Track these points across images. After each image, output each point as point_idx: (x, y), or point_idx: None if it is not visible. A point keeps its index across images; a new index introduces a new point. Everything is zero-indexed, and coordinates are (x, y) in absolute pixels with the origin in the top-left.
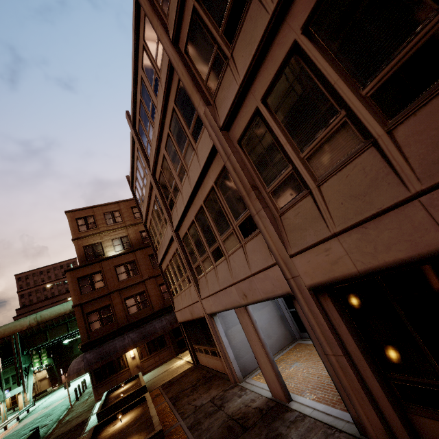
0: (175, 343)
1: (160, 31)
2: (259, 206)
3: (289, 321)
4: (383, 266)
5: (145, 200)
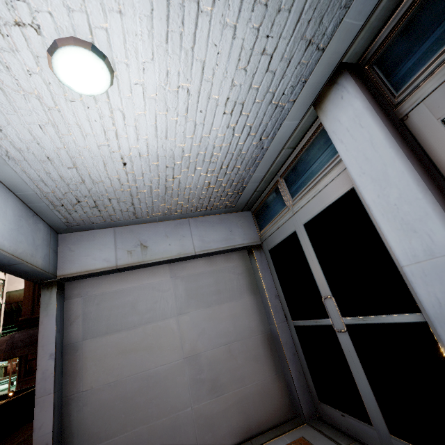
0: None
1: None
2: None
3: (290, 355)
4: None
5: None
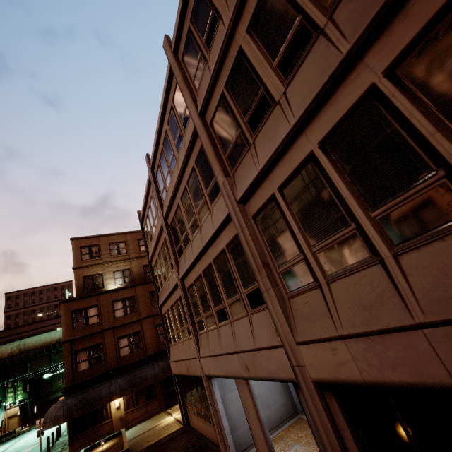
0: (166, 394)
1: (190, 102)
2: (269, 285)
3: (292, 389)
4: (388, 383)
5: (153, 239)
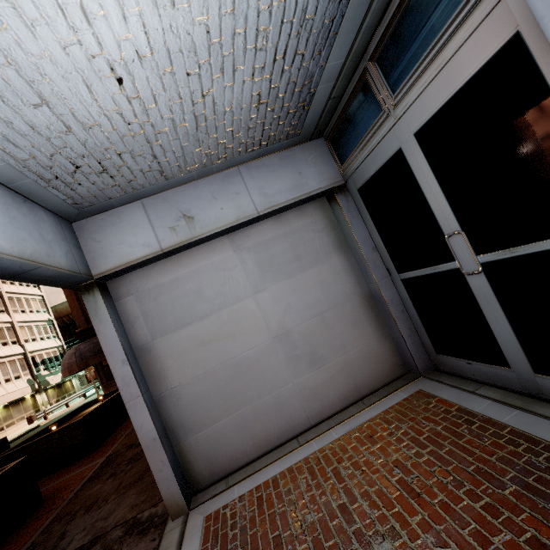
0: None
1: None
2: None
3: (397, 313)
4: None
5: None
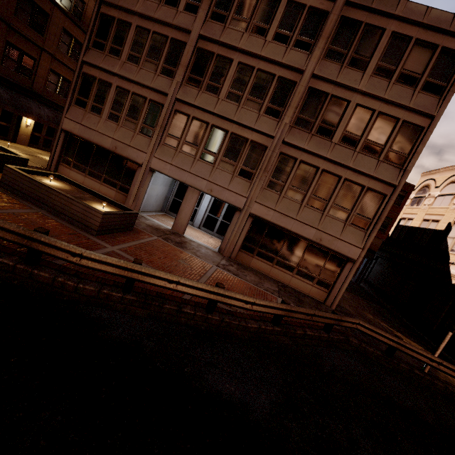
0: None
1: (317, 55)
2: (263, 179)
3: (168, 202)
4: (276, 224)
5: (143, 1)
